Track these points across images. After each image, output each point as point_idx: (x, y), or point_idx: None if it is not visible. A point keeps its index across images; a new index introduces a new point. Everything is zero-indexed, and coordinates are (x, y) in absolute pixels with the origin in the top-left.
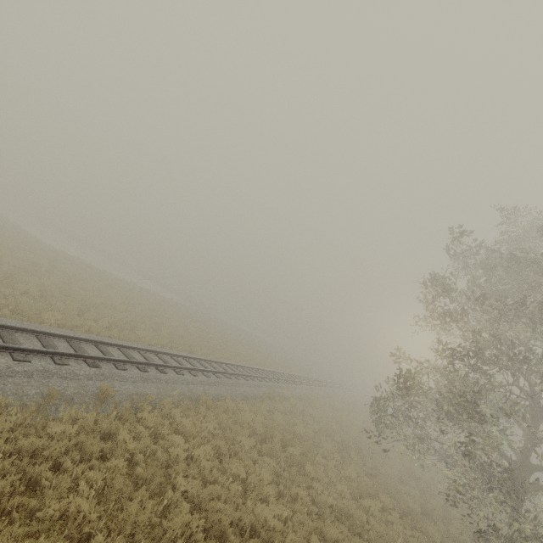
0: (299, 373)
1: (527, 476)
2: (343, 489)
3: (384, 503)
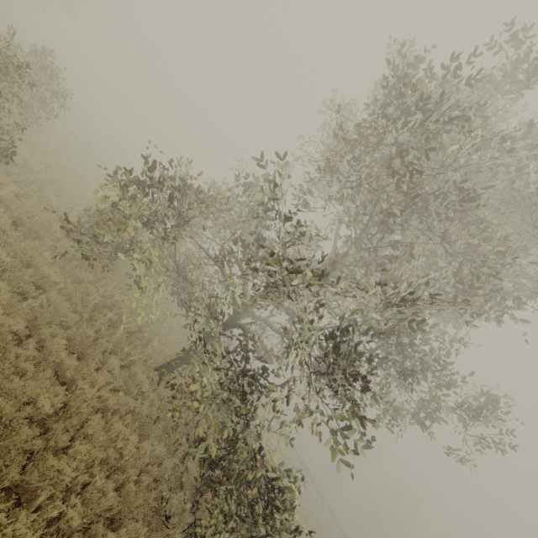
0: None
1: None
2: None
3: None
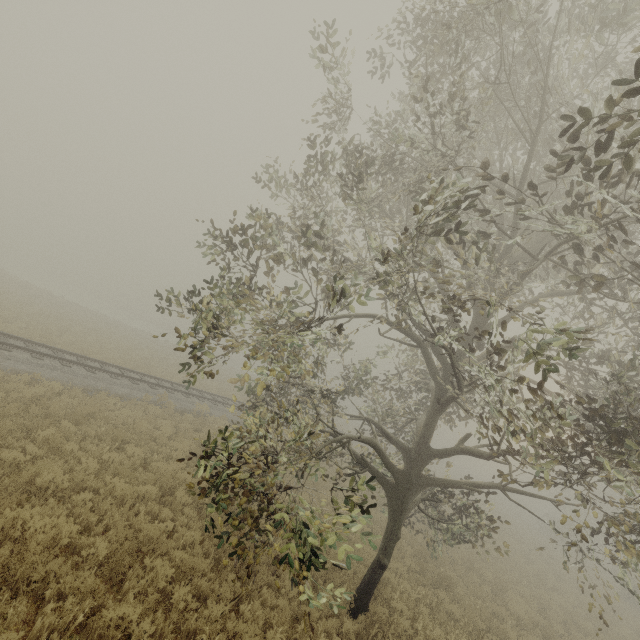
0: None
1: (418, 465)
2: (90, 463)
3: (179, 498)
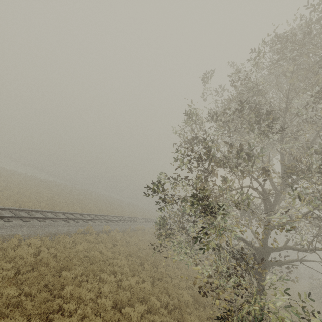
0: (139, 217)
1: (266, 256)
2: (104, 302)
3: (154, 304)
